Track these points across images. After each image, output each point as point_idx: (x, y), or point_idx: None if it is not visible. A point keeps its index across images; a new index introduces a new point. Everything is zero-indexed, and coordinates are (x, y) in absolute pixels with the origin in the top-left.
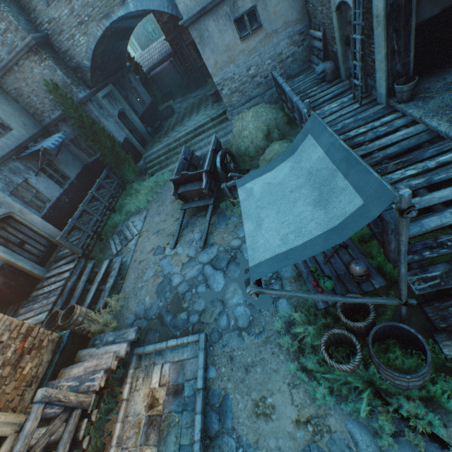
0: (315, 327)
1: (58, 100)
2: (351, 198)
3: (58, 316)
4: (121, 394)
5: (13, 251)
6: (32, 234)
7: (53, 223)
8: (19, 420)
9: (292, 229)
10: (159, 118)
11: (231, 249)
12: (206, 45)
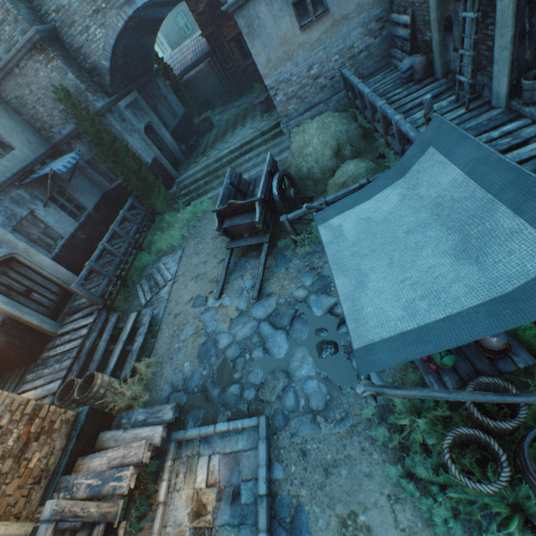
0: (426, 418)
1: (70, 111)
2: (535, 247)
3: (74, 386)
4: (156, 493)
5: (17, 301)
6: (40, 280)
7: (66, 265)
8: (24, 530)
9: (421, 291)
10: (194, 133)
11: (294, 302)
12: (256, 37)
